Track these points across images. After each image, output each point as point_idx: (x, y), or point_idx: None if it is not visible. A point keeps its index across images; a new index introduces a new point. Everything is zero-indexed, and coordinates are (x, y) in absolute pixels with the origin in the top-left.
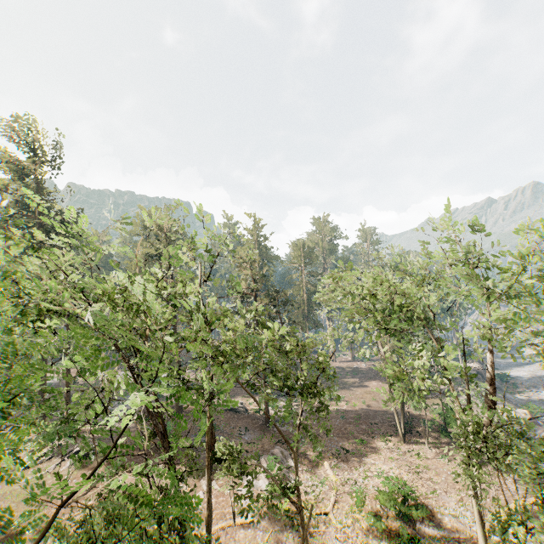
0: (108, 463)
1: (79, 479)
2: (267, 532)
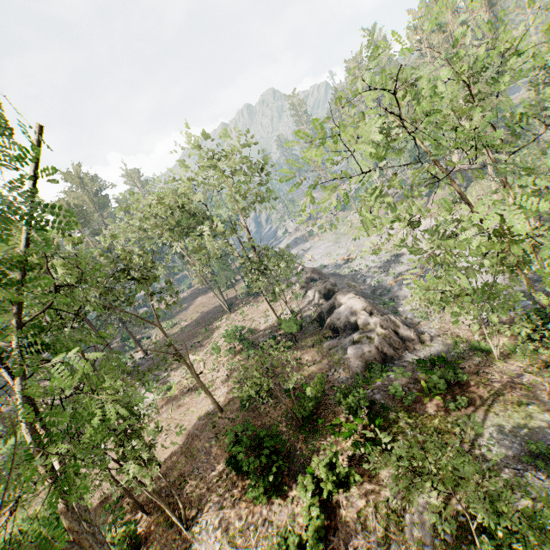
0: None
1: None
2: (169, 410)
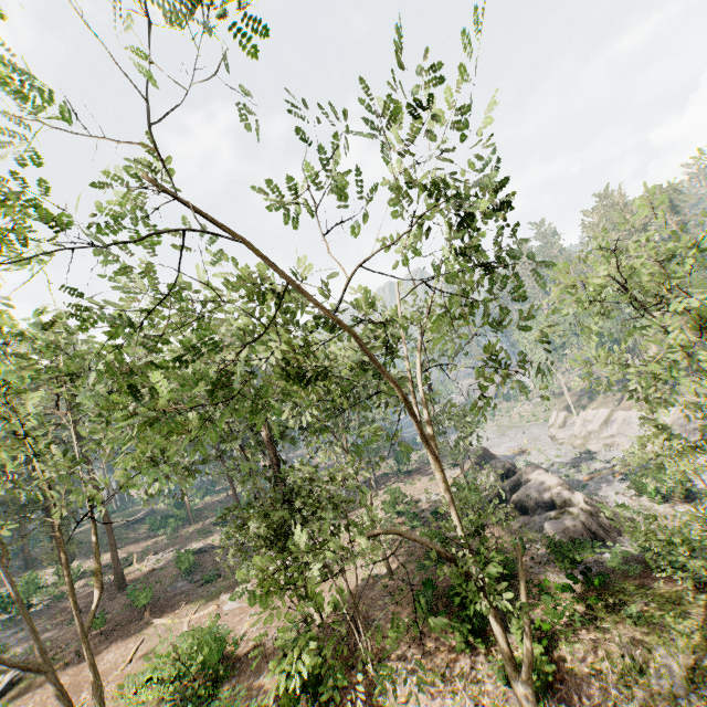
0: (62, 668)
1: (30, 702)
2: None
